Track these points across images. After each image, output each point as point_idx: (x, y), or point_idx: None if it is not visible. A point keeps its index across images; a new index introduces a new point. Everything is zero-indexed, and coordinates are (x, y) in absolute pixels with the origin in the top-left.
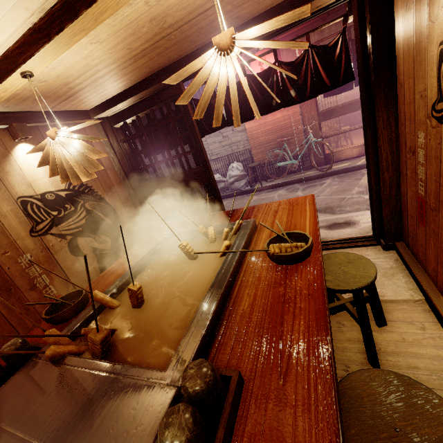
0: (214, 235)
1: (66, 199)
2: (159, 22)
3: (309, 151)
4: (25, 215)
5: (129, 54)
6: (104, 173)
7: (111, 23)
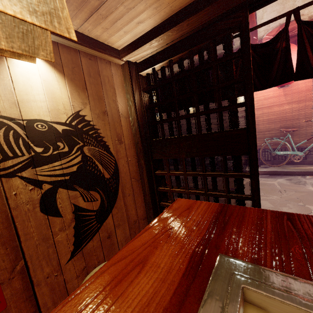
0: None
1: (62, 135)
2: None
3: None
4: None
5: None
6: (116, 119)
7: None
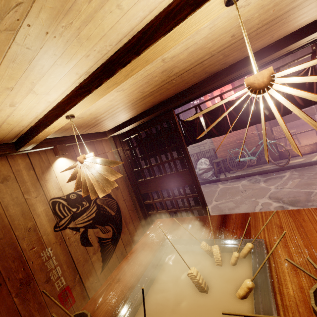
0: (220, 256)
1: (84, 197)
2: (168, 72)
3: (263, 149)
4: (53, 213)
5: (141, 95)
6: None
7: (134, 77)
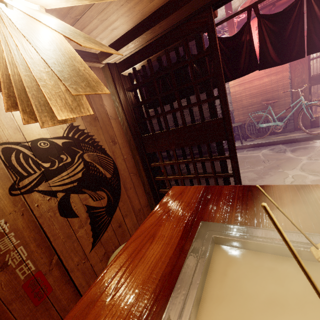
0: None
1: (63, 148)
2: None
3: (293, 114)
4: (7, 167)
5: None
6: (107, 122)
7: None
